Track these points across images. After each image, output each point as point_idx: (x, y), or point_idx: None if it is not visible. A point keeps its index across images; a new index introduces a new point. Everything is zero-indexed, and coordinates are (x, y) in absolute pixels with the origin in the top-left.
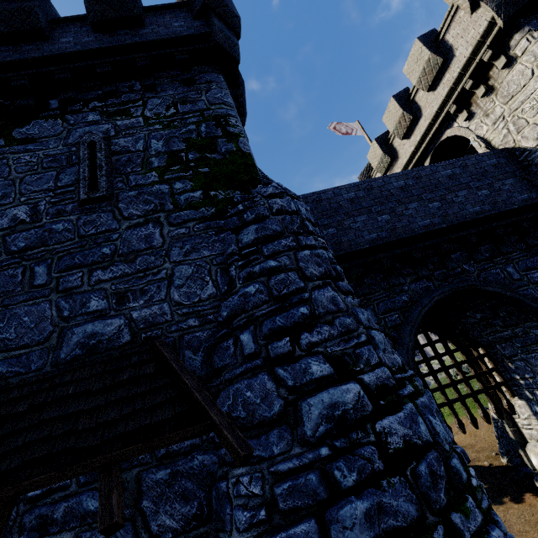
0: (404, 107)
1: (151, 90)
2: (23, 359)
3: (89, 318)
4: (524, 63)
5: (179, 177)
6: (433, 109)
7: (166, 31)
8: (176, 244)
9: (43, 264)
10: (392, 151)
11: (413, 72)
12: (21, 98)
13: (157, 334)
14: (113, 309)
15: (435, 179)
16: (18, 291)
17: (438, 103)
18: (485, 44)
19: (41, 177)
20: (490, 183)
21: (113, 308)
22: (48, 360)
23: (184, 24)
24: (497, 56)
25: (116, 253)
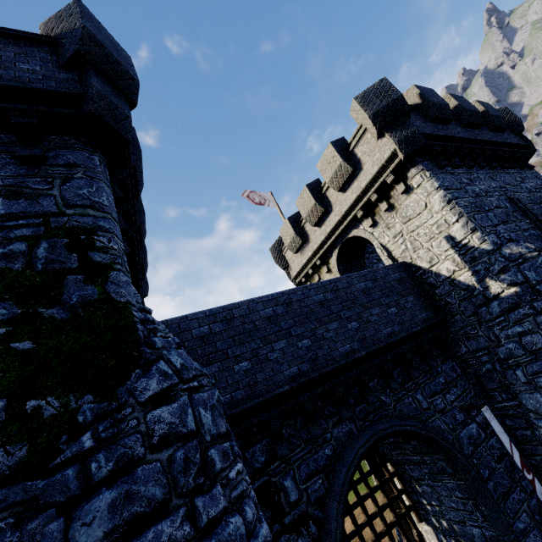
0: (317, 198)
1: None
2: None
3: None
4: (419, 195)
5: None
6: (342, 208)
7: None
8: None
9: None
10: (304, 234)
11: (326, 171)
12: None
13: None
14: None
15: (352, 293)
16: None
17: (347, 205)
18: (388, 168)
19: None
20: (397, 300)
21: None
22: None
23: (39, 70)
24: (397, 181)
25: None
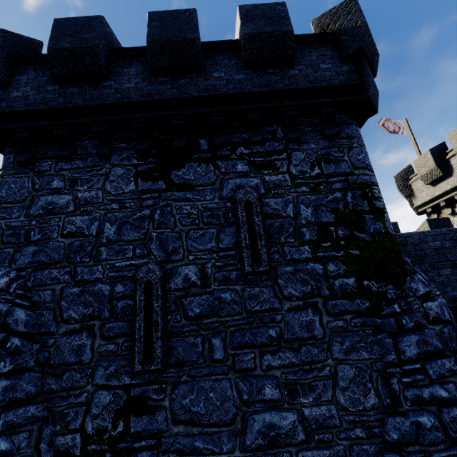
0: None
1: (295, 141)
2: (215, 438)
3: (266, 406)
4: None
5: (331, 257)
6: None
7: (314, 75)
8: (336, 338)
9: (218, 336)
10: (446, 167)
11: None
12: (176, 136)
13: (328, 439)
14: (286, 402)
15: None
16: (201, 362)
17: None
18: None
19: (204, 234)
20: None
21: (285, 400)
22: (236, 444)
23: (332, 67)
24: None
25: (281, 337)
